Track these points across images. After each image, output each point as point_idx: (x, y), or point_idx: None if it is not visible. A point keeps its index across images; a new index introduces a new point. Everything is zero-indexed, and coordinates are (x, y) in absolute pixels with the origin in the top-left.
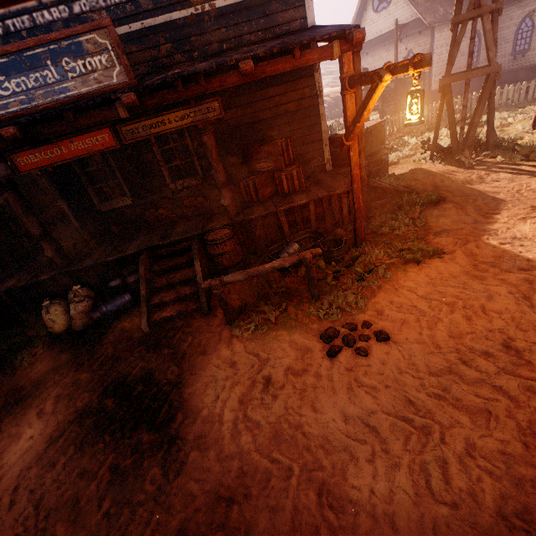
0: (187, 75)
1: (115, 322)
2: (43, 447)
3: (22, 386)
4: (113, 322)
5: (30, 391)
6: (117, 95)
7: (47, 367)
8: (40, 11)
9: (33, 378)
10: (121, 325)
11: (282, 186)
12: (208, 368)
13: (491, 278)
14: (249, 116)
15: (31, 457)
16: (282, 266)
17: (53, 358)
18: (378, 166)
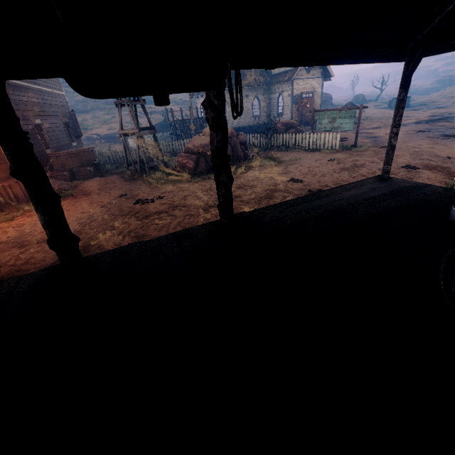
0: None
1: None
2: None
3: None
4: None
5: None
6: None
7: None
8: None
9: None
10: None
11: None
12: None
13: (4, 230)
14: None
15: None
16: None
17: None
18: (87, 173)
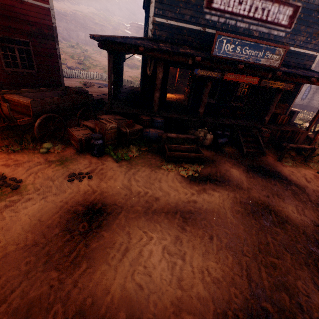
0: (297, 74)
1: (221, 147)
2: (245, 175)
3: (206, 156)
4: (220, 146)
5: (213, 159)
6: (276, 71)
7: (209, 153)
8: (240, 22)
9: (208, 155)
10: (225, 149)
11: (277, 121)
12: (284, 170)
13: None
14: (273, 90)
15: (244, 176)
16: (306, 148)
17: (207, 151)
18: None
